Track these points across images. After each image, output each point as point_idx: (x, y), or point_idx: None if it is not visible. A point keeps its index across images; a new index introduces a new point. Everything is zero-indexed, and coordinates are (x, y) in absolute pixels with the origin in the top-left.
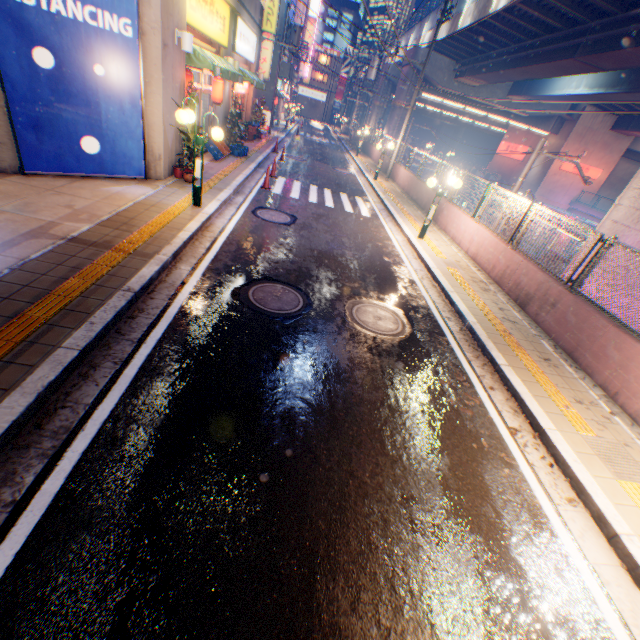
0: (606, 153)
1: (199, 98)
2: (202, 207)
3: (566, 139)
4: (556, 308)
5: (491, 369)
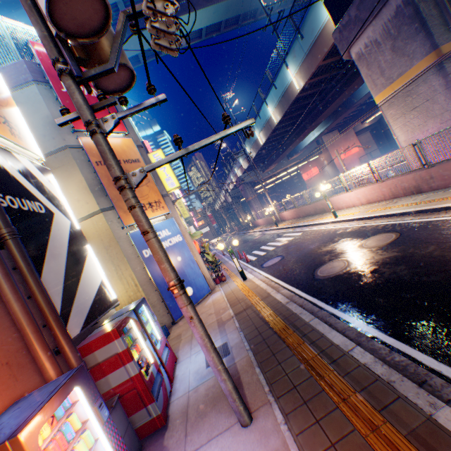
0: (348, 140)
1: None
2: (247, 278)
3: (327, 151)
4: (433, 177)
5: (450, 211)
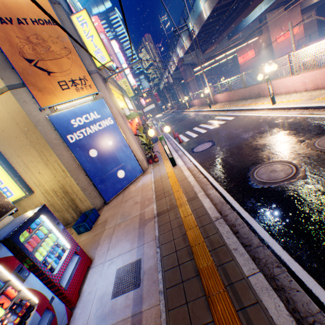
0: (292, 20)
1: None
2: (176, 165)
3: (268, 31)
4: None
5: None
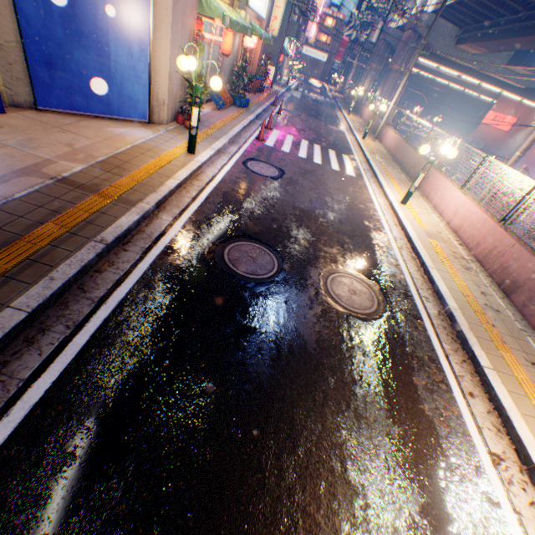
0: None
1: (209, 48)
2: (195, 155)
3: None
4: None
5: (471, 368)
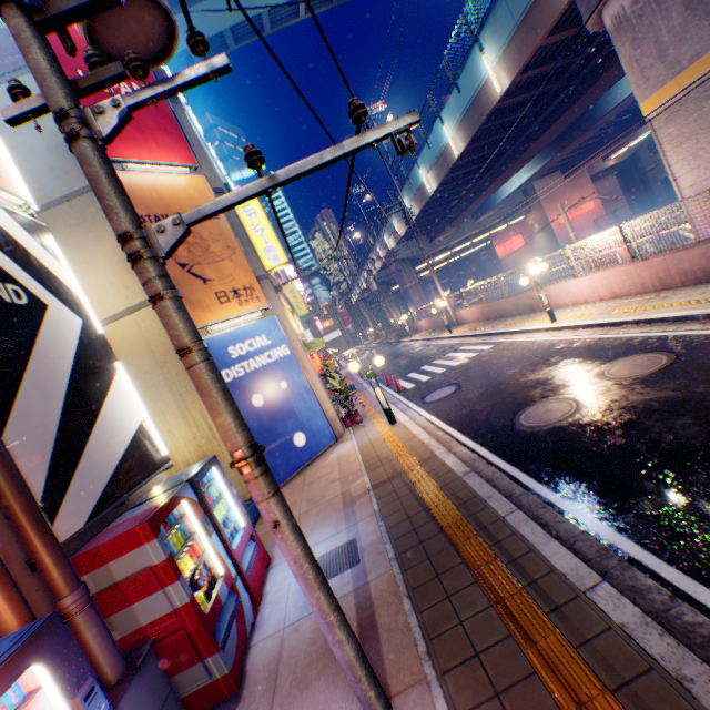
0: (578, 190)
1: None
2: (397, 421)
3: (541, 207)
4: None
5: None
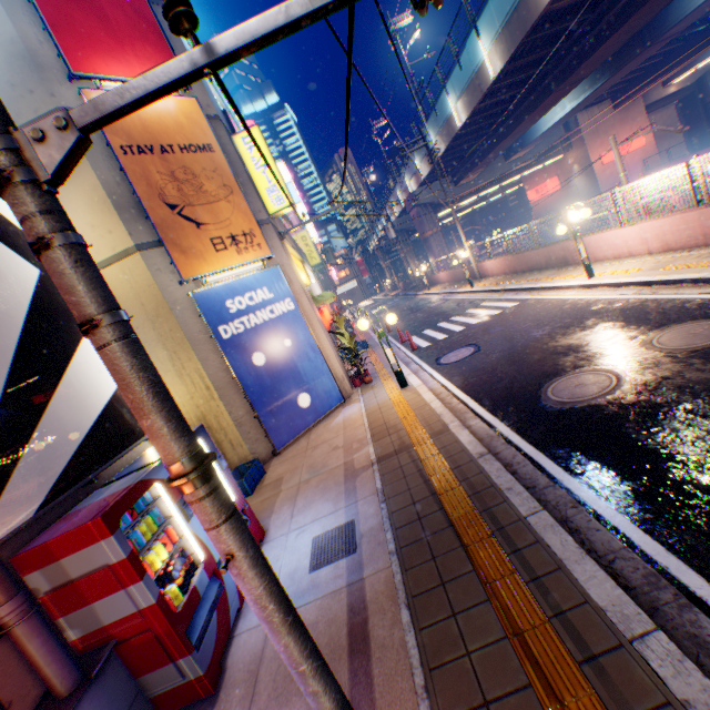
0: (629, 123)
1: None
2: (408, 385)
3: (583, 144)
4: None
5: None
